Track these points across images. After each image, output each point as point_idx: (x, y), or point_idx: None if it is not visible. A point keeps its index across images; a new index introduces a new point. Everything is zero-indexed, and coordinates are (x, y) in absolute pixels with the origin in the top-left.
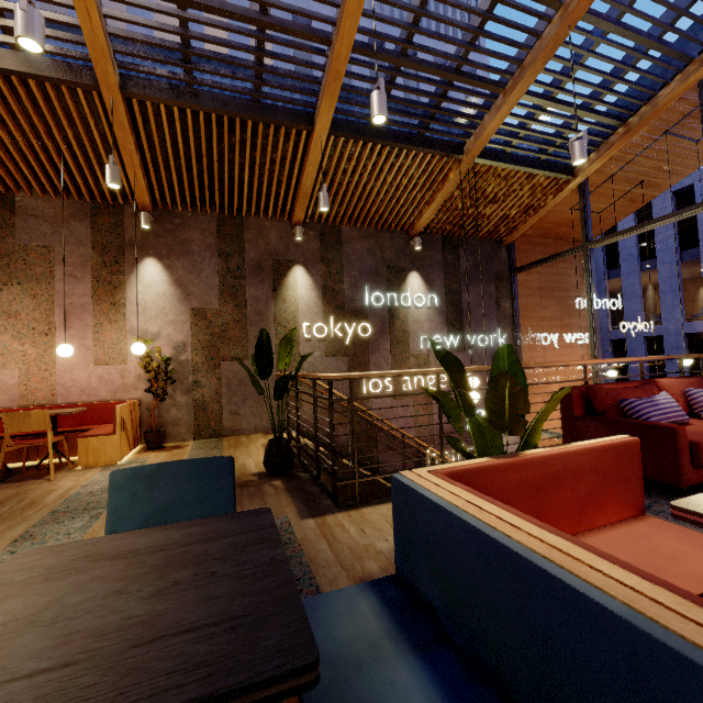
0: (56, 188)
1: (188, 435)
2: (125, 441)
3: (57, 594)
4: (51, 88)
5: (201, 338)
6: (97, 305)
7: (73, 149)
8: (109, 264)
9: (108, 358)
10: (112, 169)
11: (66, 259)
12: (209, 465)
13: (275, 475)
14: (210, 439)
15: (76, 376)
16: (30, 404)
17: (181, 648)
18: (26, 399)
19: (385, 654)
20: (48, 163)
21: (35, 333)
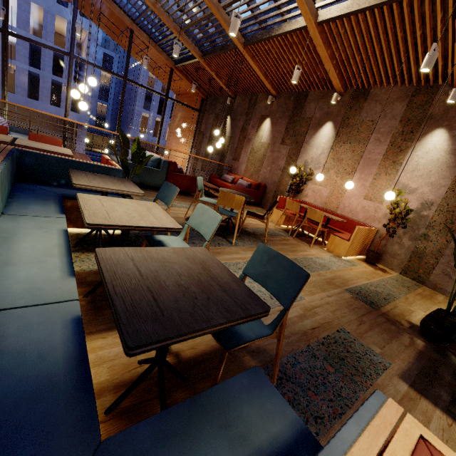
0: (397, 79)
1: (397, 268)
2: (353, 248)
3: (178, 262)
4: (416, 0)
5: (450, 203)
6: (383, 161)
7: (418, 46)
8: (405, 133)
9: (372, 197)
10: (429, 56)
11: (379, 129)
12: (296, 270)
13: (424, 336)
14: (411, 280)
15: (351, 201)
16: (326, 208)
17: (145, 299)
18: (326, 205)
19: (238, 448)
20: (397, 61)
21: (344, 172)
